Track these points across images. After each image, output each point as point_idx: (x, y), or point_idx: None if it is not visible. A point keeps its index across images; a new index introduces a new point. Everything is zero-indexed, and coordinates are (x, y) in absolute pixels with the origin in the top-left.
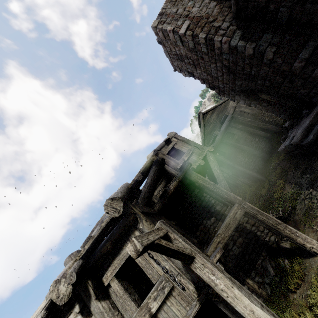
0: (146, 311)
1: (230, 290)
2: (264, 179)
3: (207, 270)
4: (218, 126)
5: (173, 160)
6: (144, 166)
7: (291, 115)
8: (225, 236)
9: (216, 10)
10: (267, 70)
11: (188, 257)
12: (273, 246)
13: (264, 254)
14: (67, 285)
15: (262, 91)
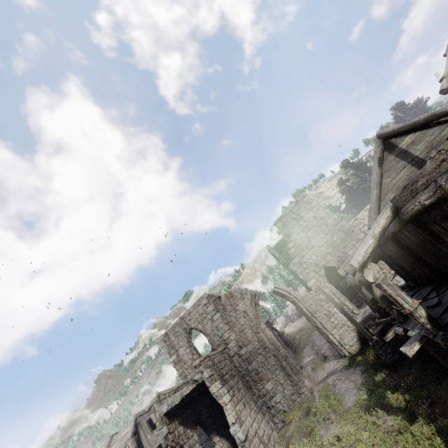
0: None
1: None
2: None
3: None
4: None
5: None
6: None
7: None
8: None
9: (189, 363)
10: None
11: None
12: None
13: None
14: None
15: None
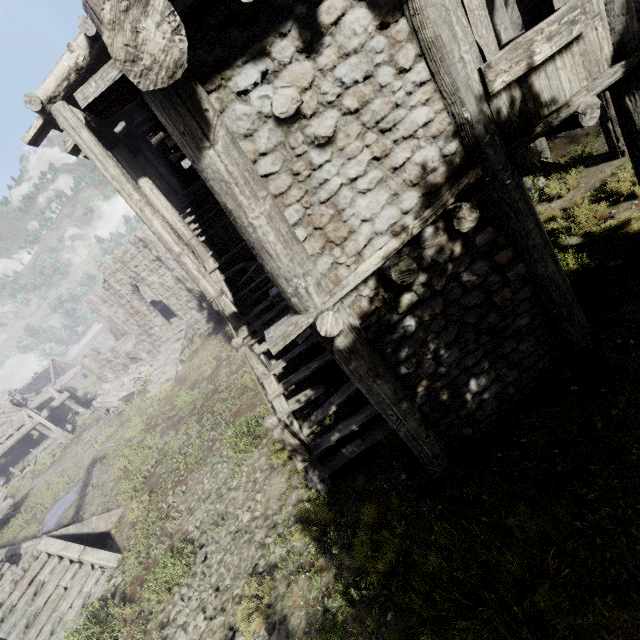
0: (525, 56)
1: None
2: None
3: None
4: None
5: None
6: None
7: None
8: None
9: None
10: None
11: None
12: None
13: None
14: None
15: None
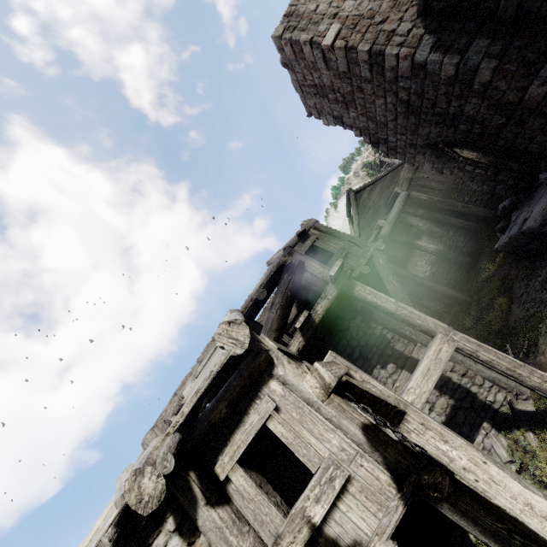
0: (303, 522)
1: (480, 468)
2: (468, 299)
3: (433, 434)
4: (382, 212)
5: (319, 263)
6: (269, 275)
7: (516, 185)
8: (422, 392)
9: (386, 4)
10: (477, 104)
11: (394, 410)
12: (501, 410)
13: (486, 425)
14: (156, 478)
15: (463, 145)
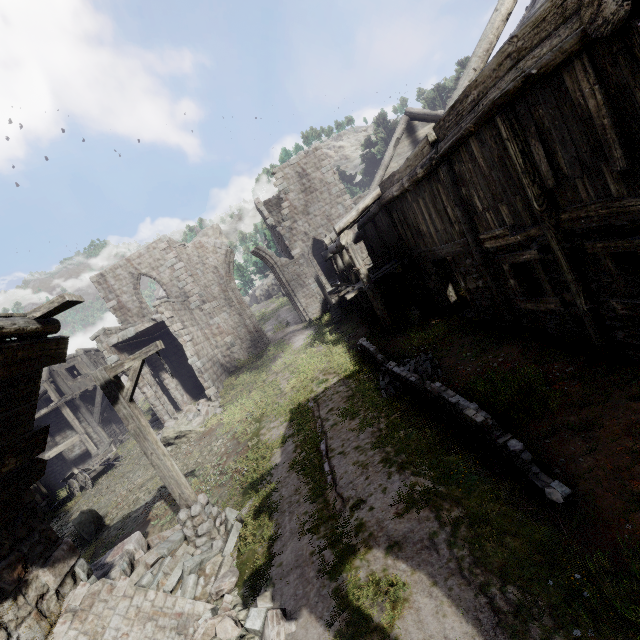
0: None
1: None
2: None
3: None
4: None
5: (55, 393)
6: None
7: None
8: (61, 449)
9: (136, 311)
10: None
11: None
12: None
13: None
14: None
15: None
